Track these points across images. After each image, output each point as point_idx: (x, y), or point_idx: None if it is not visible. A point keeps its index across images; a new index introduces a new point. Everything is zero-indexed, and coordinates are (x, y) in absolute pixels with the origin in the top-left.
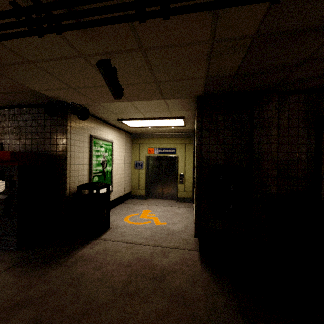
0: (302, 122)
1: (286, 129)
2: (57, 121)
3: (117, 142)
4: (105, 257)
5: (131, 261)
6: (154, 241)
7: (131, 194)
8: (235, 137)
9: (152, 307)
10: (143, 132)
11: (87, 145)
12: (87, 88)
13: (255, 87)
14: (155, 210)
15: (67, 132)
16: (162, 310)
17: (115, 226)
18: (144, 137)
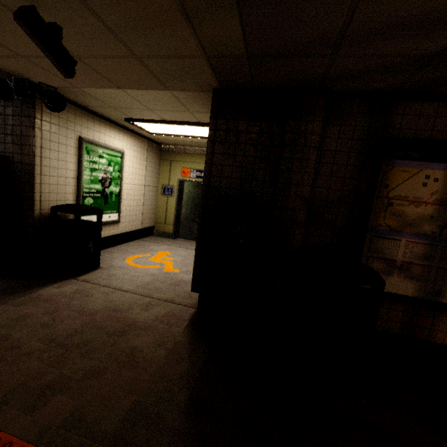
0: (358, 145)
1: (333, 153)
2: (22, 110)
3: (132, 154)
4: (68, 301)
5: (99, 309)
6: (147, 290)
7: (155, 230)
8: (259, 159)
9: (86, 363)
10: (175, 143)
11: (73, 151)
12: (44, 60)
13: (291, 80)
14: (176, 254)
15: (34, 128)
16: (97, 368)
17: (108, 266)
18: (177, 151)
